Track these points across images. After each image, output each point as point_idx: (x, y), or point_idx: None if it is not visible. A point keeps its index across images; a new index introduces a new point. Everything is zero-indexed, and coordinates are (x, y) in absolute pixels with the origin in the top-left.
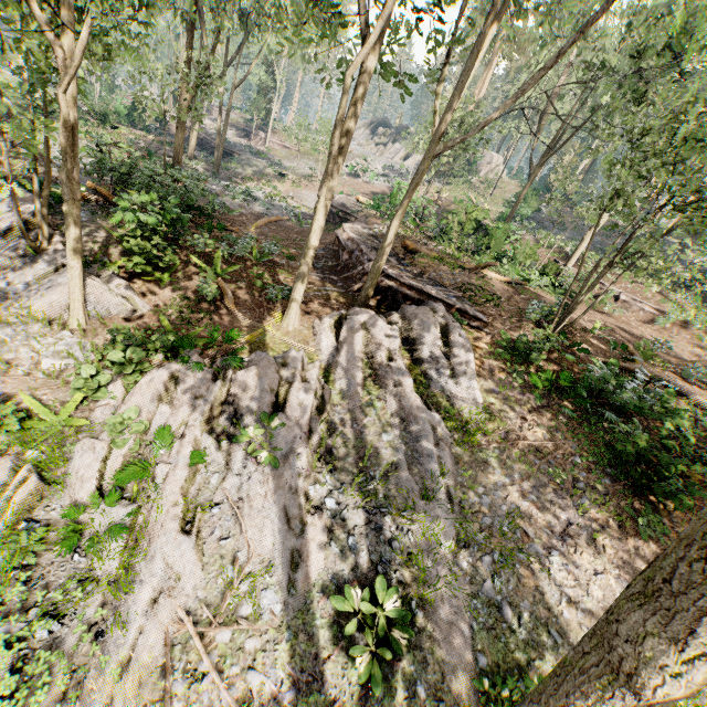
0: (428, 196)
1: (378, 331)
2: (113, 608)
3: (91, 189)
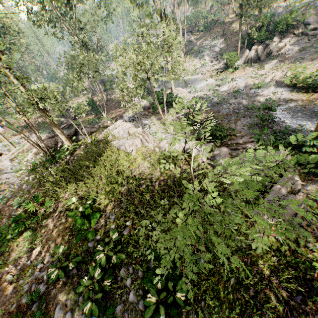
0: None
1: None
2: None
3: None
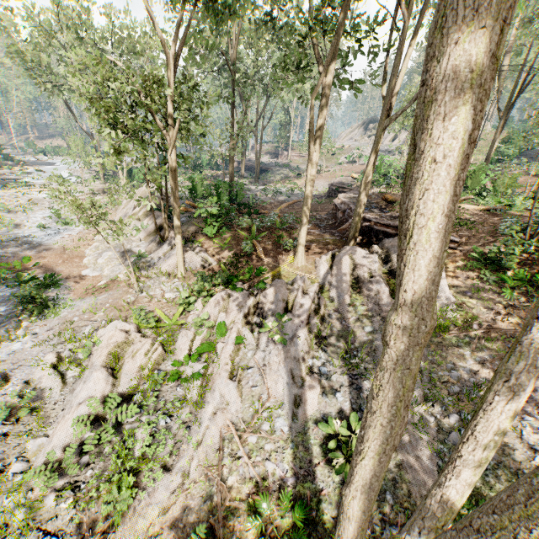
0: None
1: (361, 259)
2: (194, 415)
3: (188, 206)
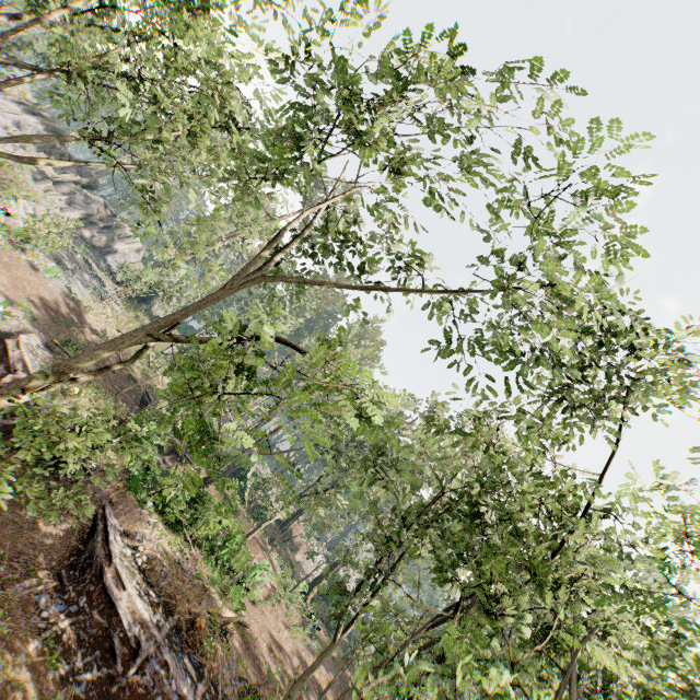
0: (109, 332)
1: None
2: None
3: None
